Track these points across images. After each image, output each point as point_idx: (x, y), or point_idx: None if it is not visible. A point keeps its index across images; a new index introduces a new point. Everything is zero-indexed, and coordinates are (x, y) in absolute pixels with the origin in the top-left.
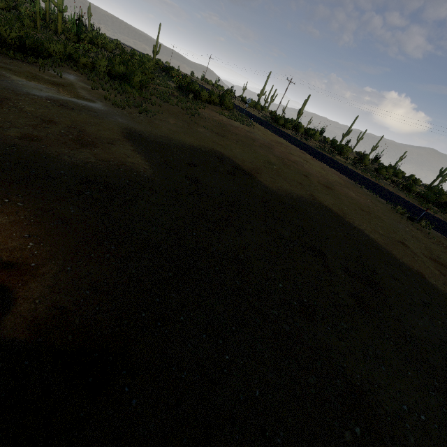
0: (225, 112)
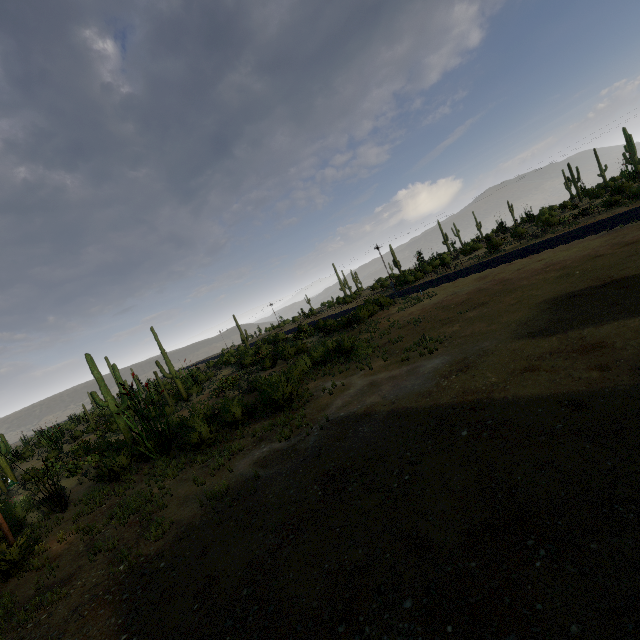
0: (392, 308)
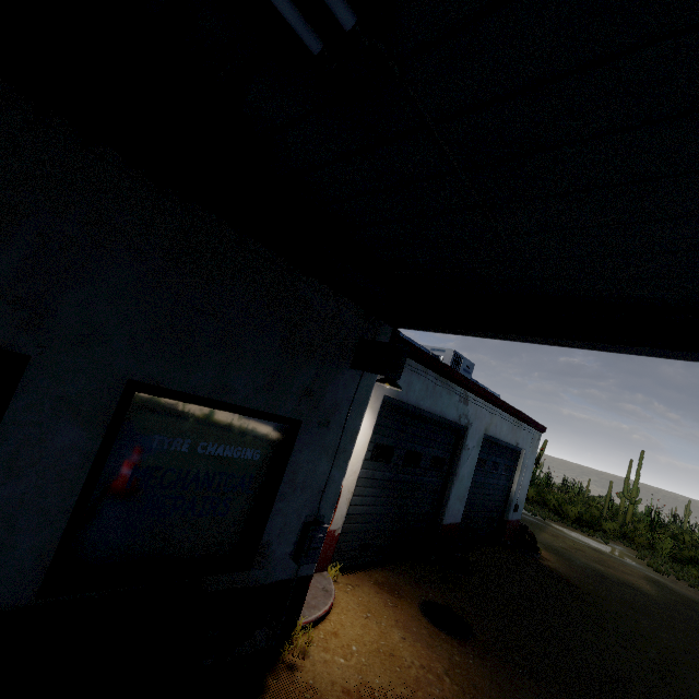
0: None
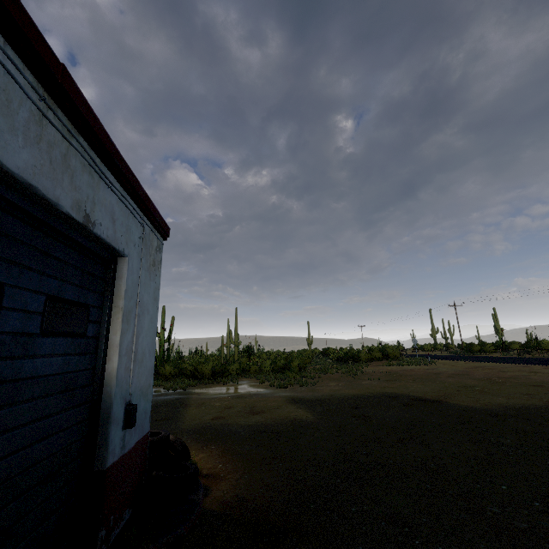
0: (394, 362)
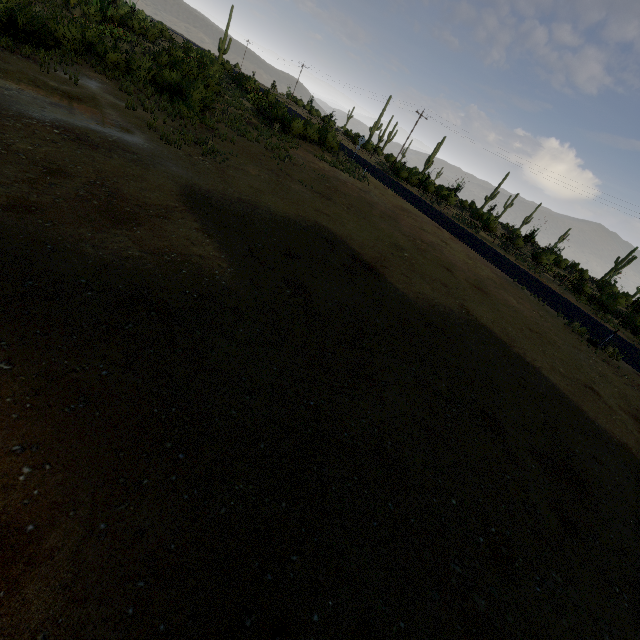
0: (327, 155)
